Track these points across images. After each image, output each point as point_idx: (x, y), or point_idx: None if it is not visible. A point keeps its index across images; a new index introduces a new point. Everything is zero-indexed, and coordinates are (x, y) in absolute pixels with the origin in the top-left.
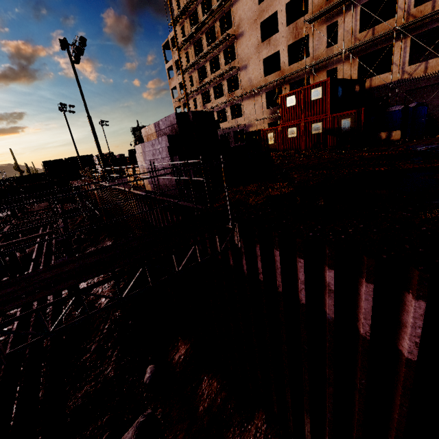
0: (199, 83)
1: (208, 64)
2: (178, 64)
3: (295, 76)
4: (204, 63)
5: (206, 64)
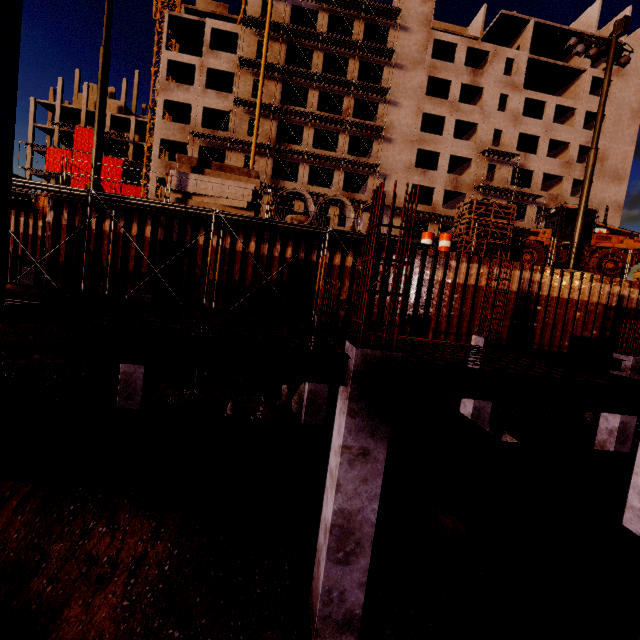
0: (275, 141)
1: (311, 130)
2: (190, 70)
3: (448, 221)
4: (302, 124)
5: (307, 129)
